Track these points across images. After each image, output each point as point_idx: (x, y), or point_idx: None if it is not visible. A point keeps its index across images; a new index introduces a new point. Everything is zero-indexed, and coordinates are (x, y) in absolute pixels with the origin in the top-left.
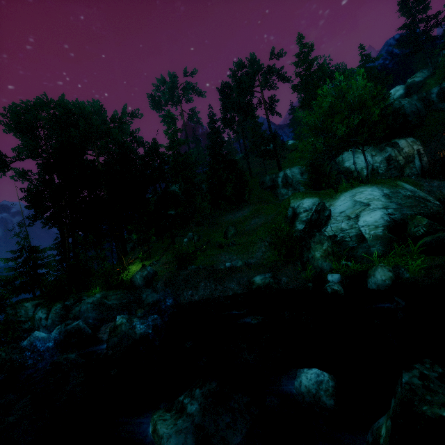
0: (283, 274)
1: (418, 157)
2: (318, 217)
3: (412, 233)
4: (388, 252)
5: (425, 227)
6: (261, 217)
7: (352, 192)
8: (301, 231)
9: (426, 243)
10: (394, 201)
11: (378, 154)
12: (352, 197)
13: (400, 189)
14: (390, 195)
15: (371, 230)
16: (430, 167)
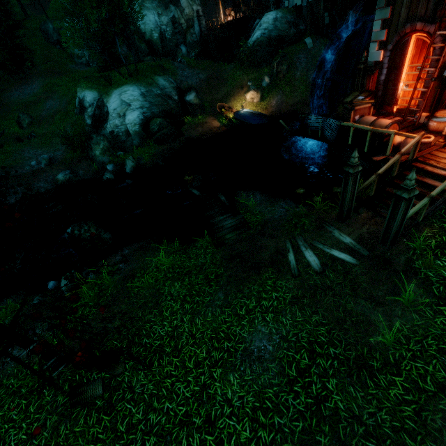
0: (80, 169)
1: (198, 20)
2: (101, 113)
3: (152, 131)
4: (142, 144)
5: (158, 126)
6: (55, 99)
7: (119, 92)
8: (90, 126)
9: (158, 137)
10: (148, 101)
11: (164, 13)
12: (120, 96)
13: (153, 87)
14: (146, 94)
15: (133, 128)
16: (197, 43)
